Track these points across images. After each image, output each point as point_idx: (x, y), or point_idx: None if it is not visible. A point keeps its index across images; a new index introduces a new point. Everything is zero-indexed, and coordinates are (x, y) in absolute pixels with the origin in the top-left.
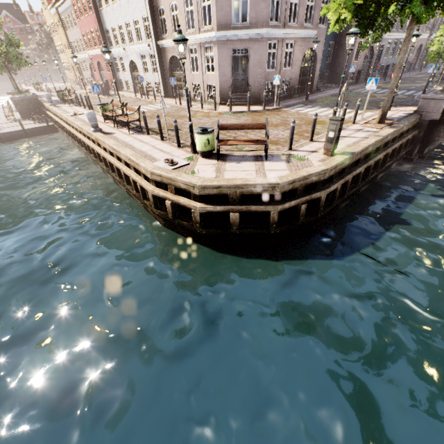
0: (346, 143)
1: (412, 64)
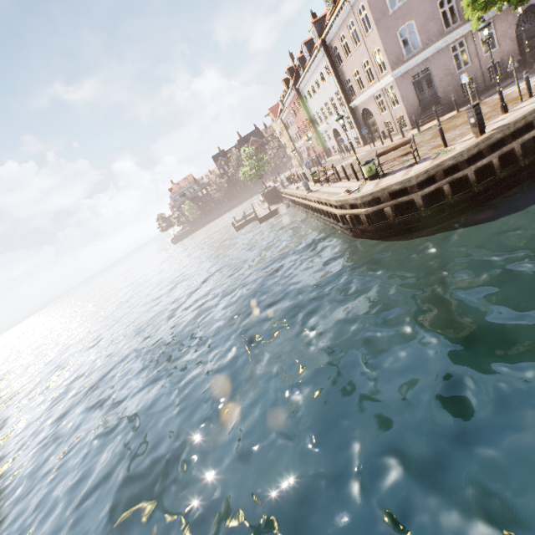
0: (515, 115)
1: None
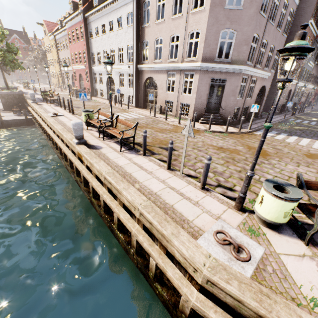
0: None
1: (305, 103)
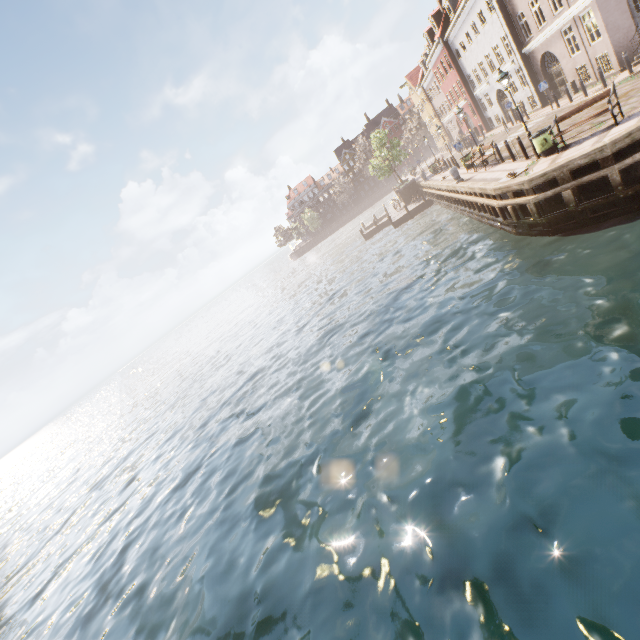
0: None
1: None
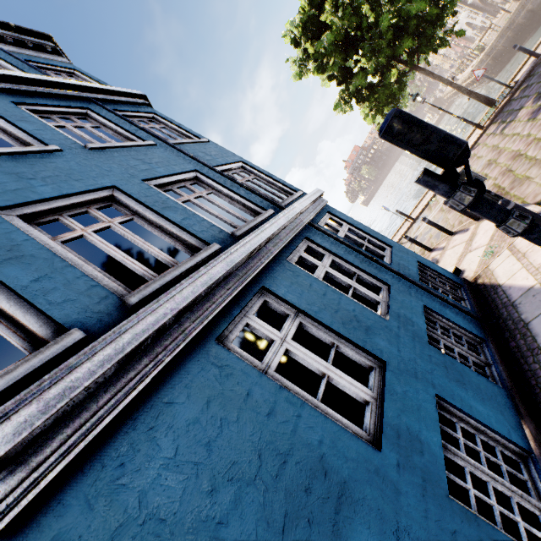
0: None
1: None
